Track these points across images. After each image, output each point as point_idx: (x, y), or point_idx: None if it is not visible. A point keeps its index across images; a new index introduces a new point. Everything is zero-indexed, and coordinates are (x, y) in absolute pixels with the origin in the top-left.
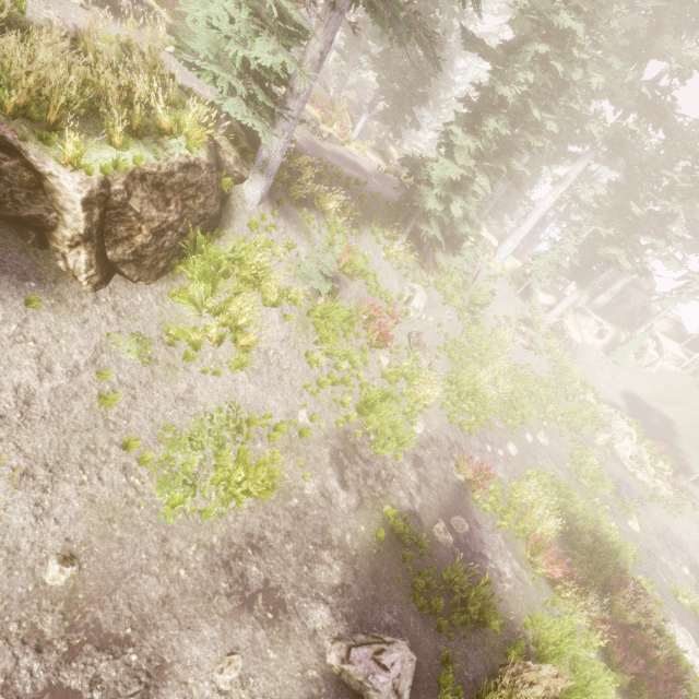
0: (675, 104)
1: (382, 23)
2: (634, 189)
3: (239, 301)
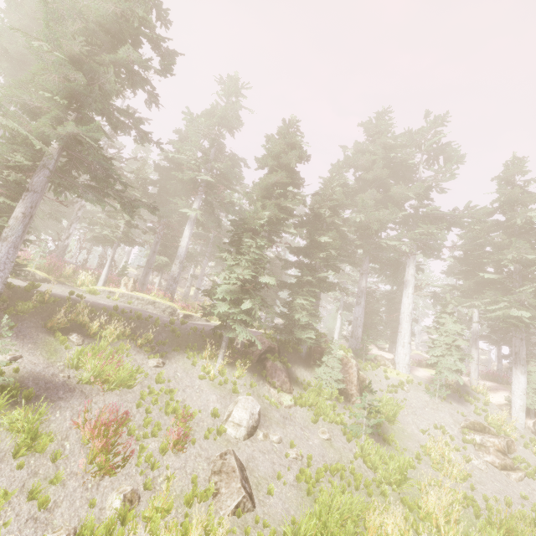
0: (435, 208)
1: (97, 201)
2: (479, 269)
3: None
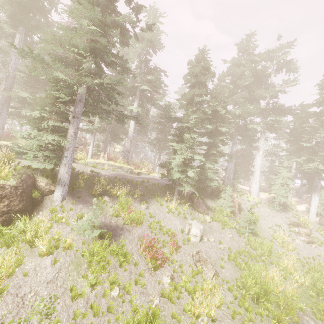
0: (281, 104)
1: (107, 119)
2: (299, 139)
3: (0, 256)
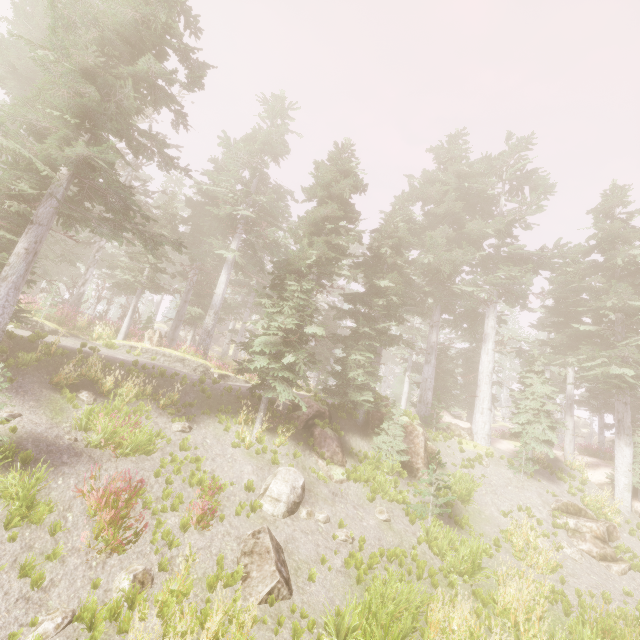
0: (519, 247)
1: (113, 237)
2: (574, 320)
3: None
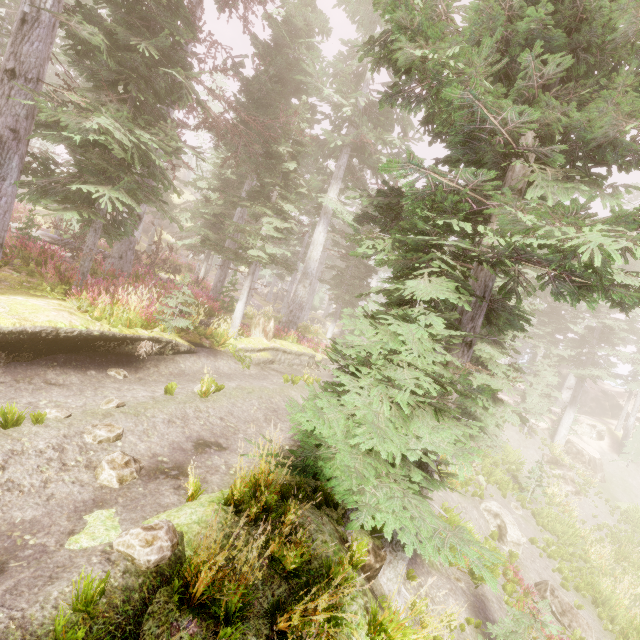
0: None
1: None
2: (557, 312)
3: None
